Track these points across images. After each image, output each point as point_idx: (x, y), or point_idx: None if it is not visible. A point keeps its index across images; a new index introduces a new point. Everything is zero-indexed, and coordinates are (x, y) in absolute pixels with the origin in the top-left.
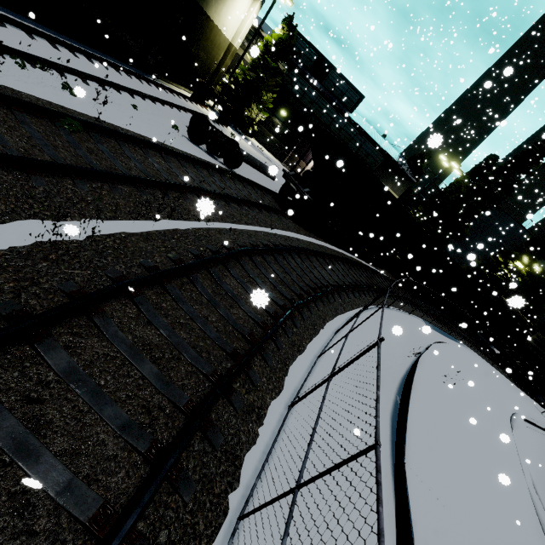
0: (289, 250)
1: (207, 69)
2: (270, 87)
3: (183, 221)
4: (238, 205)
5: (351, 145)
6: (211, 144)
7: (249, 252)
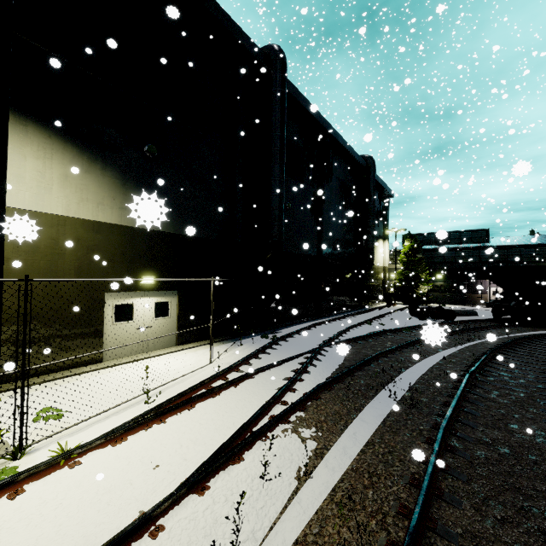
0: (541, 336)
1: (379, 287)
2: (422, 270)
3: (473, 342)
4: (483, 330)
5: (510, 259)
6: (432, 315)
7: (517, 341)
